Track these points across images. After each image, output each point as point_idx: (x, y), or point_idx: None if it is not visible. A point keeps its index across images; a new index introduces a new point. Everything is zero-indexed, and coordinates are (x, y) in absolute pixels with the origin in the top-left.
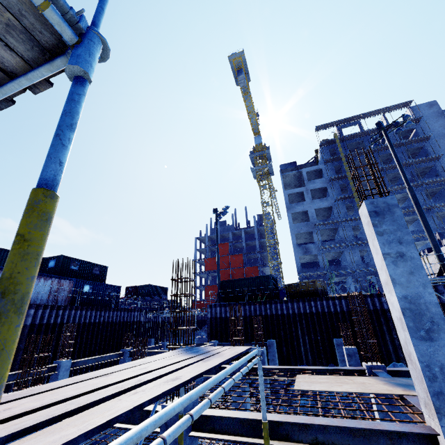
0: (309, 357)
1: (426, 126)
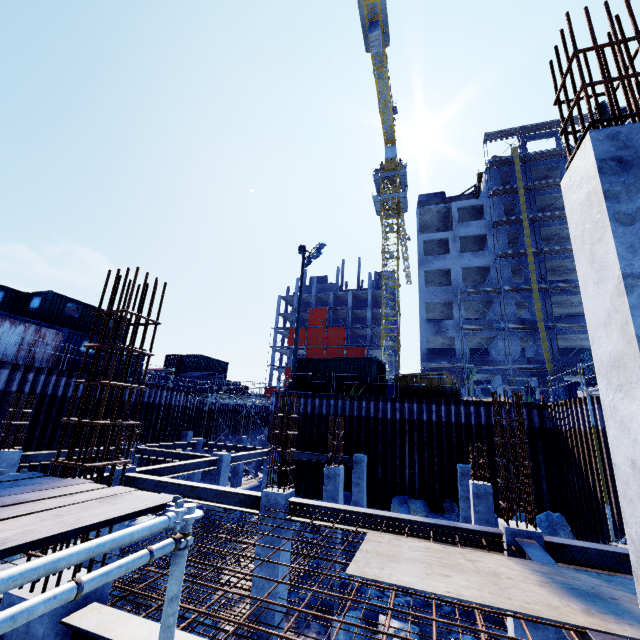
0: (416, 486)
1: None
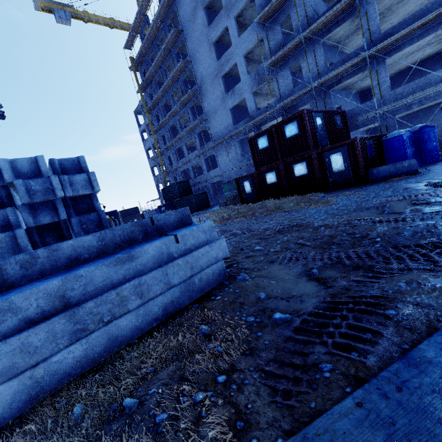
0: None
1: (181, 1)
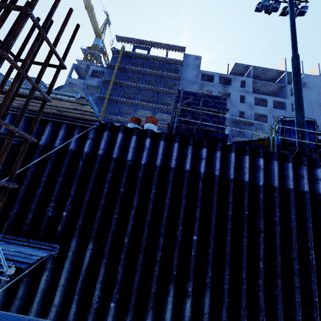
0: None
1: (185, 71)
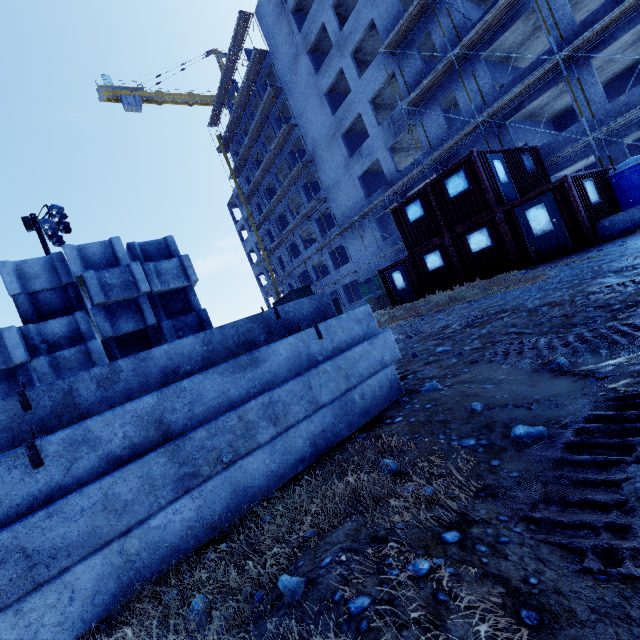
0: None
1: (276, 51)
